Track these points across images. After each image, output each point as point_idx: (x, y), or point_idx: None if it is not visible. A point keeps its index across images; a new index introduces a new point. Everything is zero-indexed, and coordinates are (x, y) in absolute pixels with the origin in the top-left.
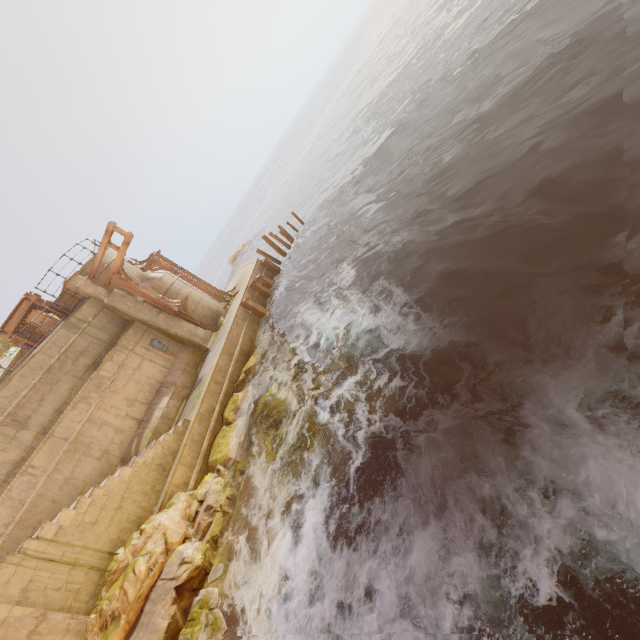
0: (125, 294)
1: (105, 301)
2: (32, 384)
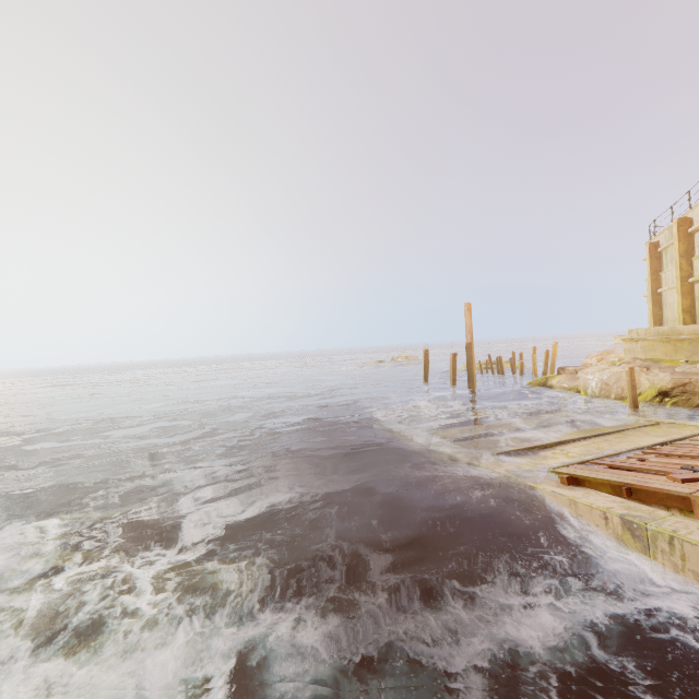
0: None
1: None
2: None
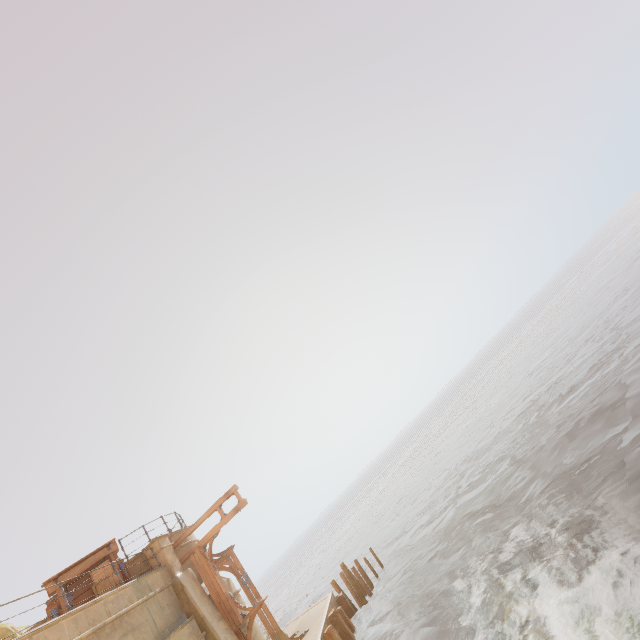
0: (196, 577)
1: (178, 574)
2: (79, 636)
